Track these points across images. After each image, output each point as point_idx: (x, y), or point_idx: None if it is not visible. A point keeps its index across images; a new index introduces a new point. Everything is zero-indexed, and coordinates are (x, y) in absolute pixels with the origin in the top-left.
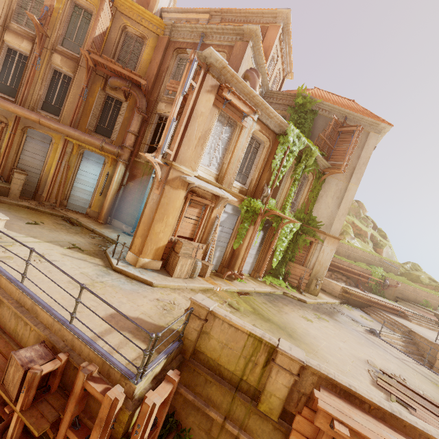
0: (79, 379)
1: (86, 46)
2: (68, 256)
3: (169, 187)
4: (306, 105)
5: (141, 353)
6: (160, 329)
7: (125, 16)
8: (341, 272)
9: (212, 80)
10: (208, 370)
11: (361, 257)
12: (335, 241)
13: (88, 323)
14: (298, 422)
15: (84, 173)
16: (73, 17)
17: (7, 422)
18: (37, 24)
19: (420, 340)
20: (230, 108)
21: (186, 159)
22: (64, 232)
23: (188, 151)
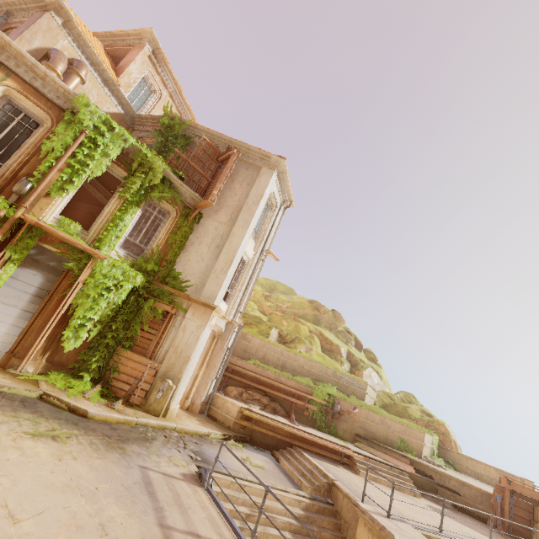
0: None
1: None
2: None
3: None
4: (175, 128)
5: None
6: None
7: None
8: (263, 390)
9: None
10: None
11: (304, 368)
12: (206, 311)
13: None
14: None
15: None
16: None
17: None
18: None
19: (342, 503)
20: None
21: None
22: None
23: None
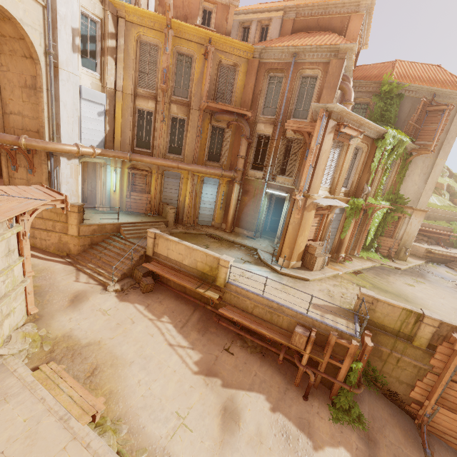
0: (333, 339)
1: (193, 90)
2: (251, 269)
3: (306, 212)
4: (393, 91)
5: (346, 324)
6: (340, 310)
7: (219, 50)
8: (422, 234)
9: (332, 122)
10: (375, 328)
11: (441, 216)
12: (422, 214)
13: (310, 312)
14: (440, 349)
15: (206, 195)
16: (178, 66)
17: (297, 358)
18: (163, 89)
19: None
20: (341, 135)
21: (315, 188)
22: (225, 250)
23: (316, 182)
